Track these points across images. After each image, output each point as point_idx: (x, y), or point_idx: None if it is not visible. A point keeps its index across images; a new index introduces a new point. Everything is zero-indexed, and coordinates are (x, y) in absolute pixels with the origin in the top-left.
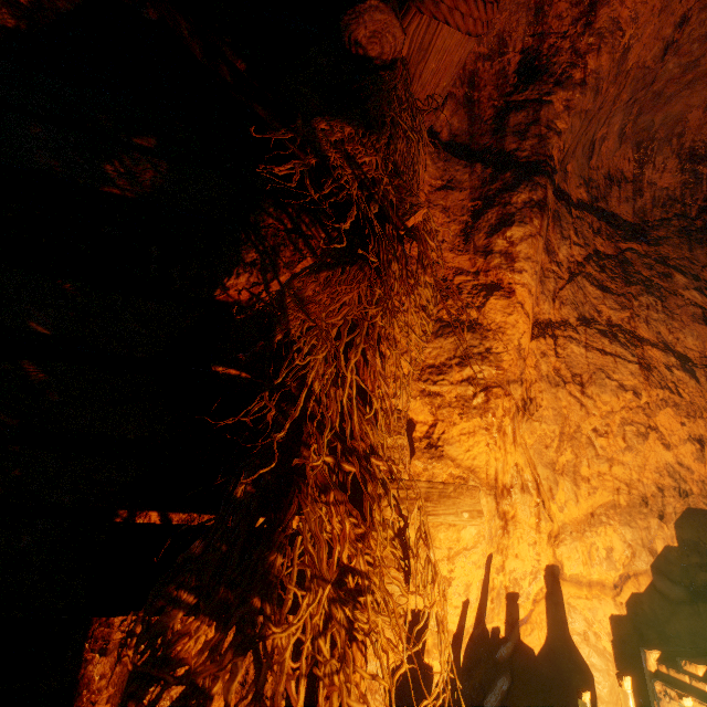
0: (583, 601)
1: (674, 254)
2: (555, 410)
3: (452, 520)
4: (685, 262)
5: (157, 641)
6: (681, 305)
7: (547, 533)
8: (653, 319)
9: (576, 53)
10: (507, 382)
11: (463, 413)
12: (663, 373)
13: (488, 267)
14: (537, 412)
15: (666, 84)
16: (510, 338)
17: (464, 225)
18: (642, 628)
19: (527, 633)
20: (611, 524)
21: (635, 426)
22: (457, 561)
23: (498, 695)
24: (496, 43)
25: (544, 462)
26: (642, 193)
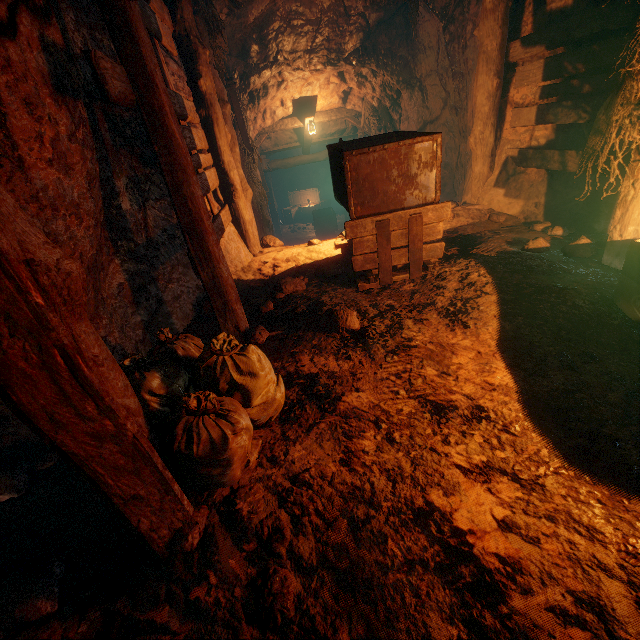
0: None
1: None
2: None
3: None
4: None
5: (596, 122)
6: None
7: None
8: None
9: None
10: None
11: None
12: None
13: None
14: None
15: None
16: None
17: None
18: None
19: None
20: None
21: None
22: None
23: None
24: None
25: None
26: None
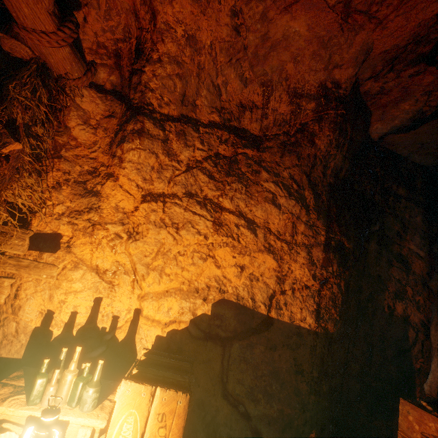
0: (147, 326)
1: (269, 159)
2: (156, 239)
3: (38, 277)
4: (273, 164)
5: None
6: (259, 191)
7: (137, 294)
8: (237, 198)
9: (153, 42)
10: (105, 223)
11: (83, 234)
12: (232, 229)
13: (112, 164)
14: (143, 239)
15: (257, 48)
16: (110, 202)
17: (111, 139)
18: (171, 343)
19: (119, 333)
20: (176, 297)
21: (200, 254)
22: (70, 295)
23: (99, 352)
24: (127, 32)
25: (142, 263)
26: (267, 116)
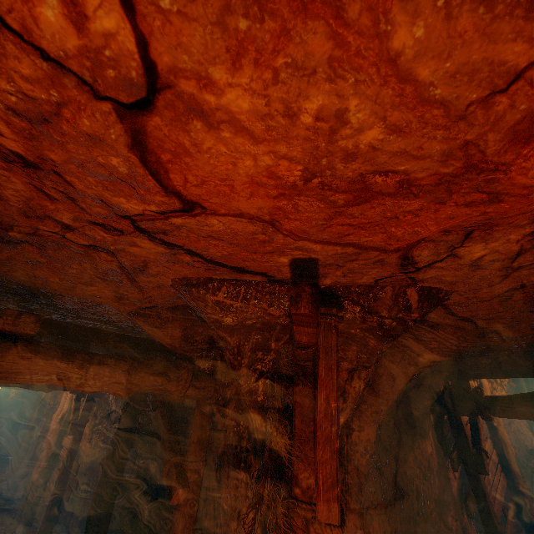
0: None
1: None
2: None
3: None
4: None
5: None
6: None
7: None
8: None
9: None
10: None
11: None
12: None
13: None
14: None
15: None
16: None
17: None
18: None
19: None
20: None
21: None
22: None
23: None
24: None
25: None
26: None
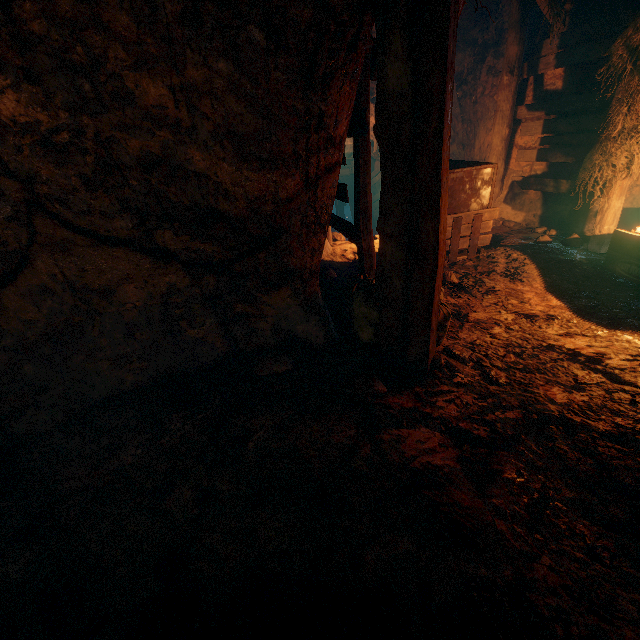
0: None
1: None
2: None
3: None
4: None
5: (584, 163)
6: None
7: None
8: None
9: None
10: None
11: None
12: None
13: None
14: None
15: None
16: None
17: None
18: None
19: None
20: None
21: None
22: None
23: None
24: None
25: None
26: None
